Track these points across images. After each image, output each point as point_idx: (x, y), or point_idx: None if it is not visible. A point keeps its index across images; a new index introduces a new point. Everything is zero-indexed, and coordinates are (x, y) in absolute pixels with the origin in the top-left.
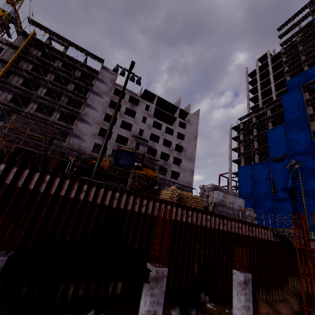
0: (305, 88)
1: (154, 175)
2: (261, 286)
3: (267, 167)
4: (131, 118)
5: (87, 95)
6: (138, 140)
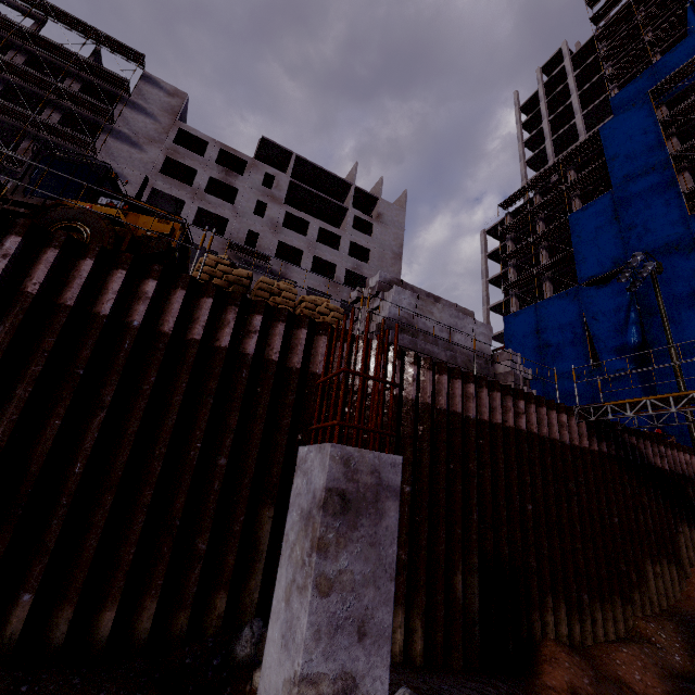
0: (659, 98)
1: (163, 232)
2: (553, 592)
3: (573, 304)
4: (223, 204)
5: (99, 142)
6: (243, 258)
